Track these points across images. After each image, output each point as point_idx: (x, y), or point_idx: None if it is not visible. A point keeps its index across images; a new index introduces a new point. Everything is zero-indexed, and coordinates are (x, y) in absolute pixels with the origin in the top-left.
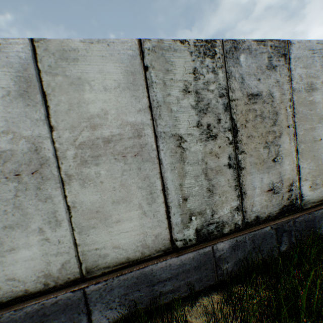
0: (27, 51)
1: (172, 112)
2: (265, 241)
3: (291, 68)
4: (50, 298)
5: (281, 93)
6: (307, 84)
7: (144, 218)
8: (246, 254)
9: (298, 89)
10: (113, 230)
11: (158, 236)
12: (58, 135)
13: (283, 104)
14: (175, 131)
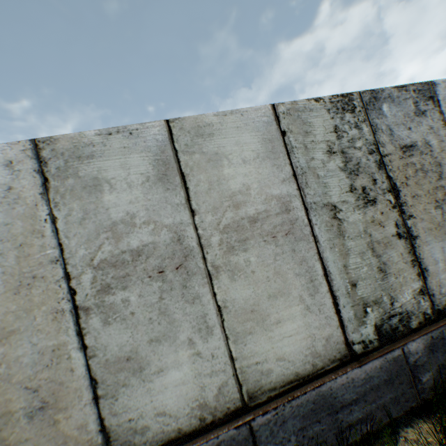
0: (162, 133)
1: (320, 178)
2: None
3: (442, 110)
4: (210, 438)
5: (438, 140)
6: None
7: (308, 315)
8: None
9: None
10: (273, 335)
11: (329, 340)
12: (200, 219)
13: (444, 153)
14: (327, 200)
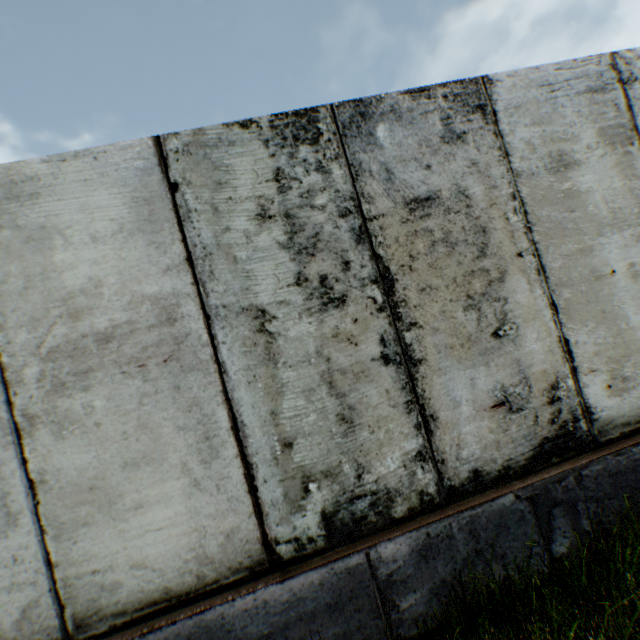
0: None
1: (238, 262)
2: (506, 531)
3: (503, 130)
4: None
5: (488, 186)
6: (550, 157)
7: (197, 494)
8: (460, 568)
9: (528, 170)
10: (129, 527)
11: (232, 535)
12: (8, 338)
13: (497, 209)
14: (249, 300)
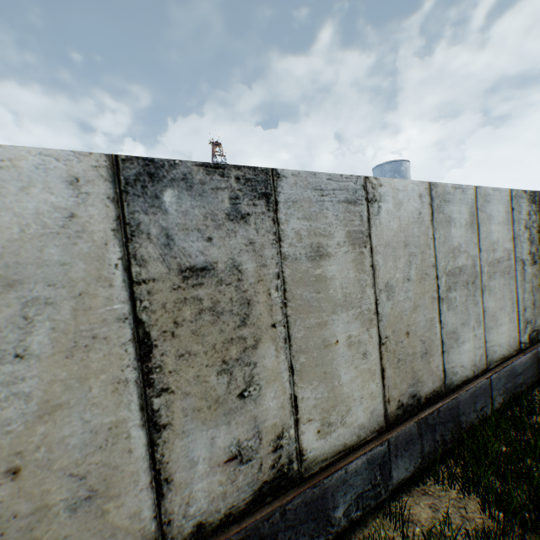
0: (472, 194)
1: (520, 242)
2: None
3: None
4: (477, 383)
5: None
6: None
7: (509, 323)
8: None
9: None
10: (498, 332)
11: (513, 339)
12: (481, 255)
13: None
14: (521, 257)
